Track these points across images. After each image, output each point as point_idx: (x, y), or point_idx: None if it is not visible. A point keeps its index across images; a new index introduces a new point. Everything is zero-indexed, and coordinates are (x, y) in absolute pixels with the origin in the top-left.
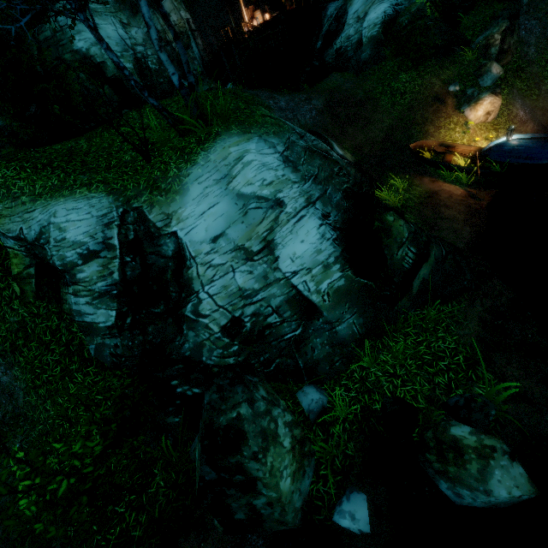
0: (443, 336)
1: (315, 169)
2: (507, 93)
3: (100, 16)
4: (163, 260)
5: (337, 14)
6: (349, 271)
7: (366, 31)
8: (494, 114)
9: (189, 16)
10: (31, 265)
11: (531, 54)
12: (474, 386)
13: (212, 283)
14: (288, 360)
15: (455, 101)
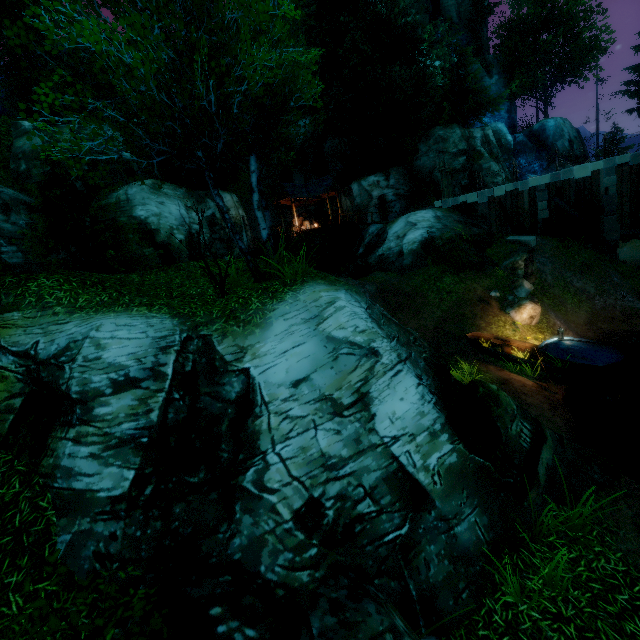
0: (602, 550)
1: (395, 332)
2: (540, 305)
3: (169, 198)
4: (220, 405)
5: (378, 232)
6: (460, 444)
7: (407, 245)
8: (536, 319)
9: (245, 215)
10: (20, 394)
11: (549, 280)
12: None
13: (287, 441)
14: (392, 583)
15: (498, 304)
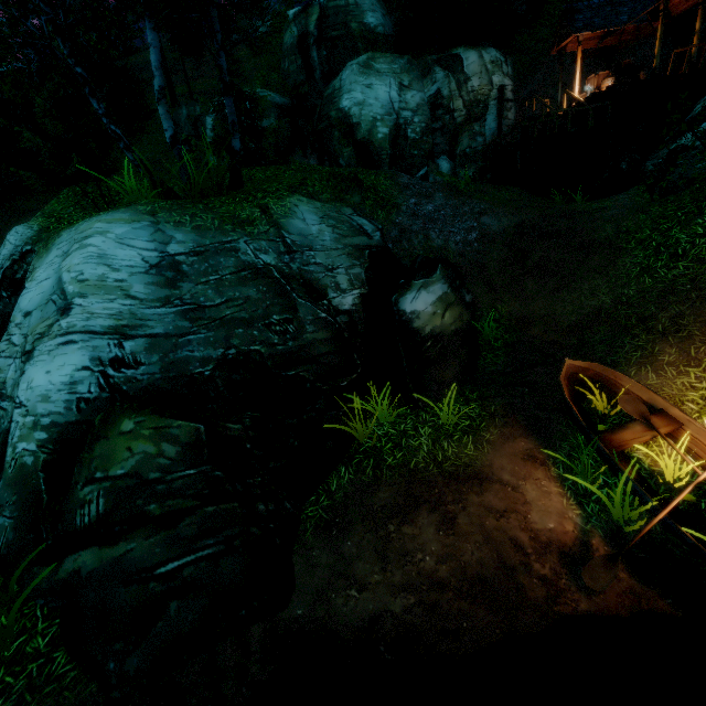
0: None
1: (218, 298)
2: None
3: (380, 77)
4: None
5: None
6: (45, 455)
7: None
8: None
9: (510, 82)
10: None
11: None
12: None
13: None
14: None
15: None
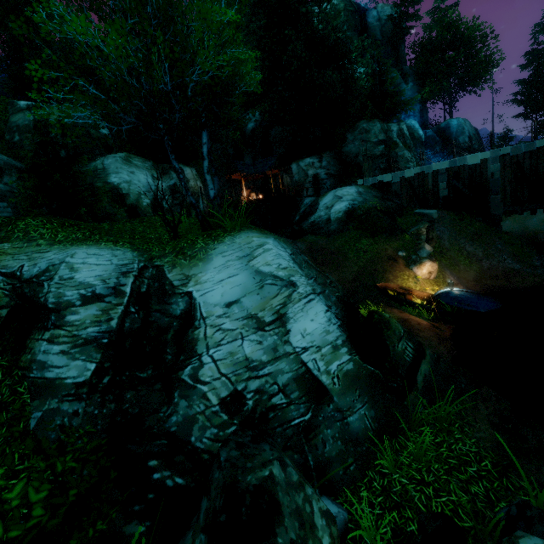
0: (461, 437)
1: (314, 274)
2: (438, 265)
3: (138, 168)
4: (167, 319)
5: (311, 203)
6: (357, 356)
7: (333, 214)
8: (434, 274)
9: (202, 186)
10: (6, 306)
11: (447, 245)
12: (516, 498)
13: (219, 347)
14: (295, 456)
15: (404, 261)
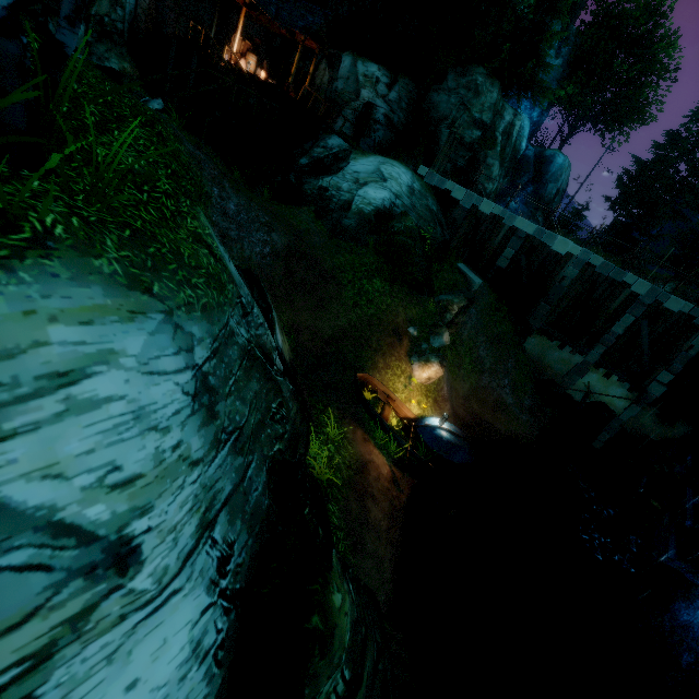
0: None
1: (246, 408)
2: None
3: None
4: None
5: (338, 153)
6: None
7: (360, 200)
8: (432, 380)
9: None
10: None
11: (464, 336)
12: None
13: None
14: None
15: (409, 345)
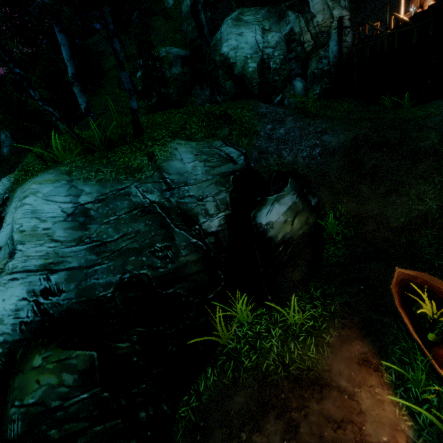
0: None
1: (116, 234)
2: None
3: (247, 26)
4: None
5: None
6: None
7: None
8: None
9: (347, 13)
10: None
11: None
12: None
13: None
14: None
15: None
